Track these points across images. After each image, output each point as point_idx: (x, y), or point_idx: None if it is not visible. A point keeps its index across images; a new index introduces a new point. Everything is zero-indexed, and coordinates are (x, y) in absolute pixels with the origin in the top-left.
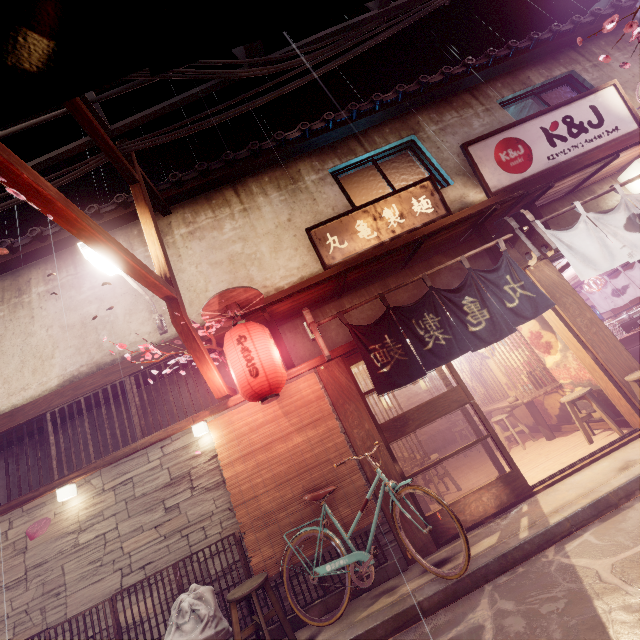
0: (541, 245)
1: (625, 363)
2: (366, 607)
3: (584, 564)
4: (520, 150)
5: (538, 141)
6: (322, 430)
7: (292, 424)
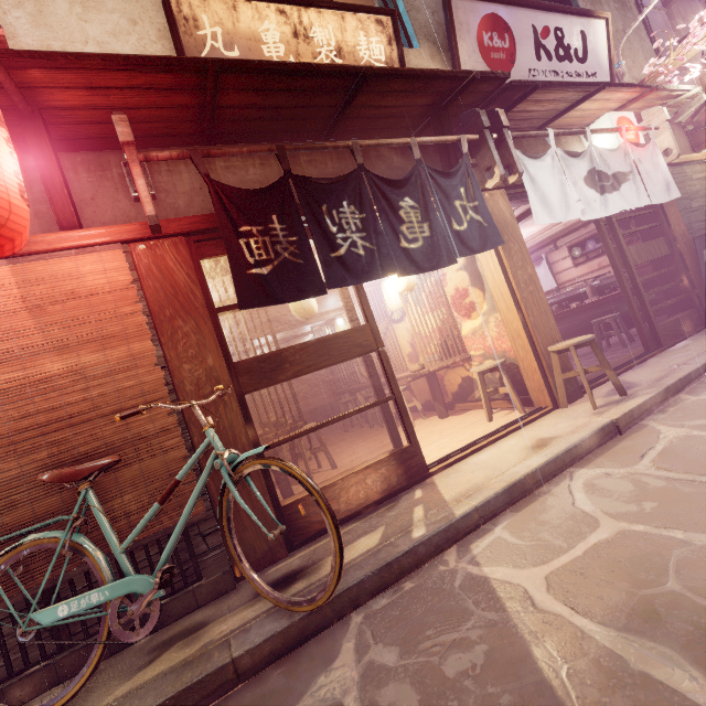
0: (506, 165)
1: (550, 333)
2: (134, 672)
3: (504, 577)
4: (506, 42)
5: (526, 42)
6: (117, 356)
7: (48, 336)
